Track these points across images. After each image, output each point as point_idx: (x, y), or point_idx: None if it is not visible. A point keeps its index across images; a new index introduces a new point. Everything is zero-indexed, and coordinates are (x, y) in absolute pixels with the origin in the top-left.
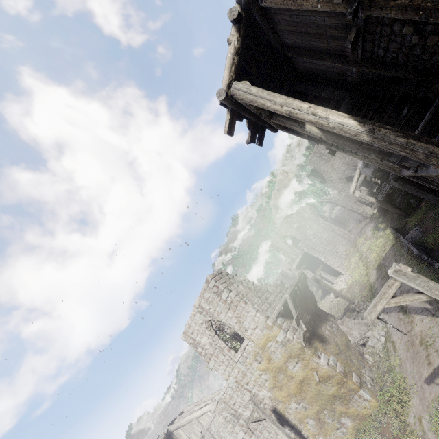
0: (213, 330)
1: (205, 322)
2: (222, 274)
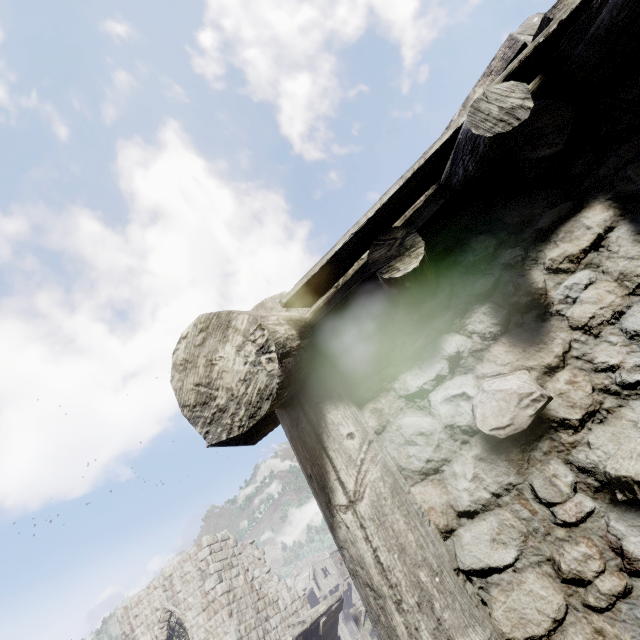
0: (167, 630)
1: (163, 609)
2: (228, 541)
